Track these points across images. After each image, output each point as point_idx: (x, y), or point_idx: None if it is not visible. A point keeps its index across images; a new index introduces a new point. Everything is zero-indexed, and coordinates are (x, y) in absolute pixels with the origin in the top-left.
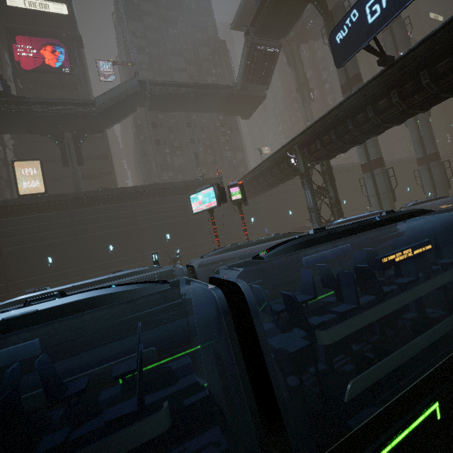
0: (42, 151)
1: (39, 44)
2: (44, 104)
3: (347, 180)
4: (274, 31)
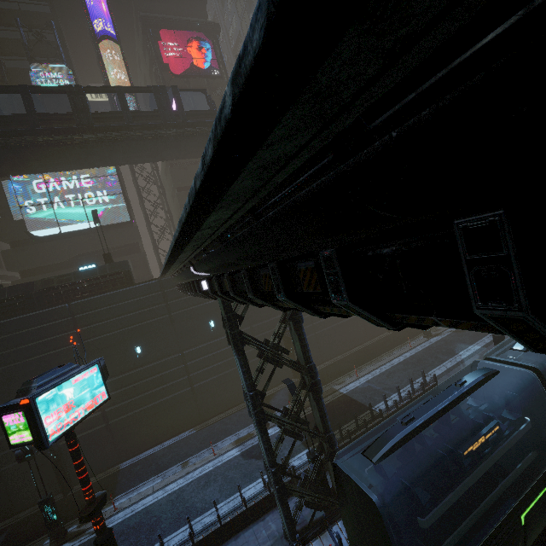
0: None
1: (184, 39)
2: None
3: None
4: None
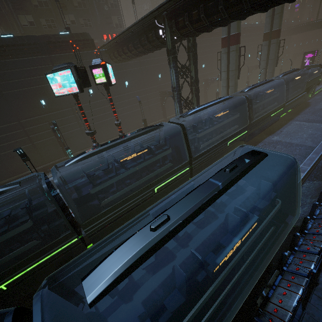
0: None
1: None
2: None
3: (209, 44)
4: None
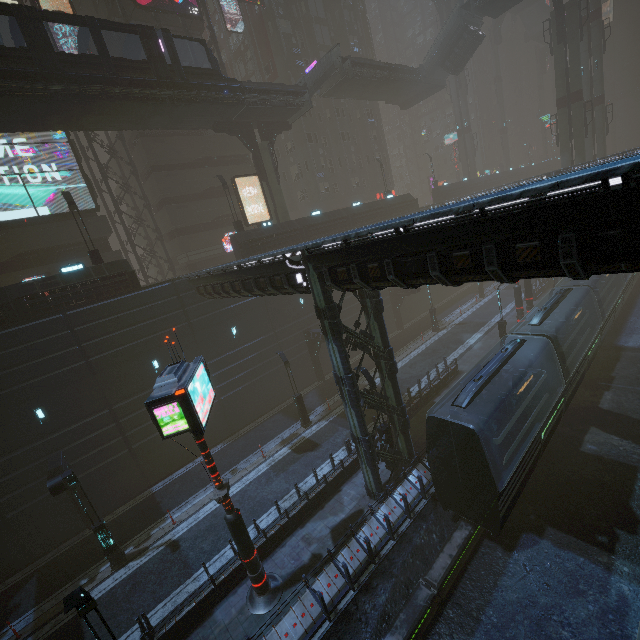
0: (179, 150)
1: None
2: (257, 92)
3: None
4: (493, 10)
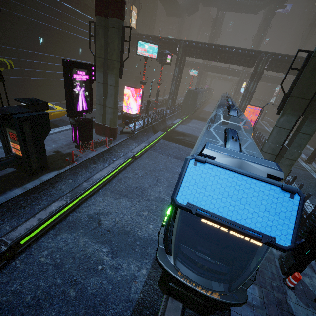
0: None
1: None
2: None
3: None
4: (204, 4)
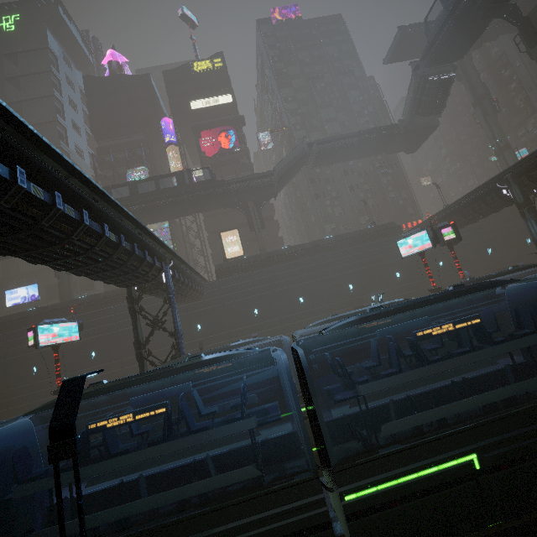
0: (223, 221)
1: (216, 133)
2: (238, 182)
3: None
4: (449, 57)
